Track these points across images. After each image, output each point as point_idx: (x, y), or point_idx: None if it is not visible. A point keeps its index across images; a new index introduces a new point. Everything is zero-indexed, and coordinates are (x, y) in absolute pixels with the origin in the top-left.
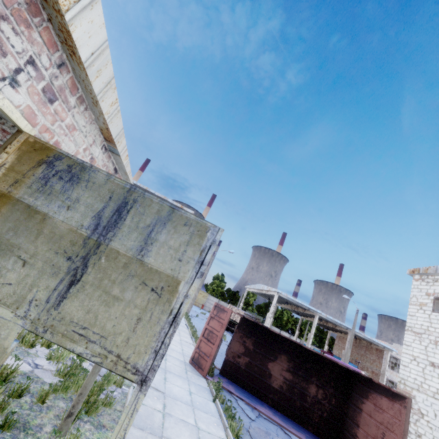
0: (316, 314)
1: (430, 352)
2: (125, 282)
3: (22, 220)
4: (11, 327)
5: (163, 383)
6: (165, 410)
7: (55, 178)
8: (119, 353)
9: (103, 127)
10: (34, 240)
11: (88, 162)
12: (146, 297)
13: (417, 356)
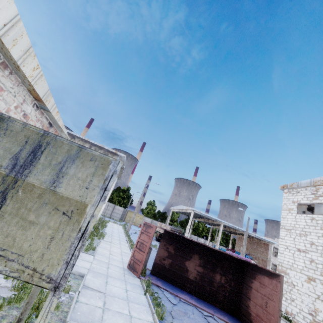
0: (221, 223)
1: (297, 242)
2: (40, 209)
3: None
4: None
5: (105, 285)
6: (105, 306)
7: None
8: (34, 267)
9: (30, 89)
10: None
11: (21, 117)
12: (58, 219)
13: (289, 245)
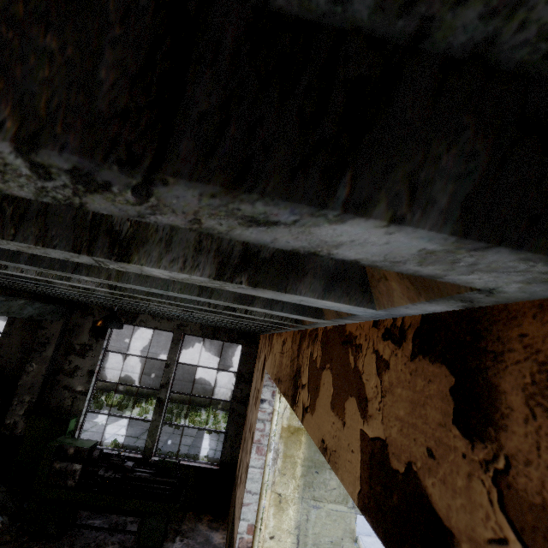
0: None
1: None
2: None
3: None
4: (349, 515)
5: None
6: None
7: None
8: None
9: None
10: None
11: None
12: None
13: None
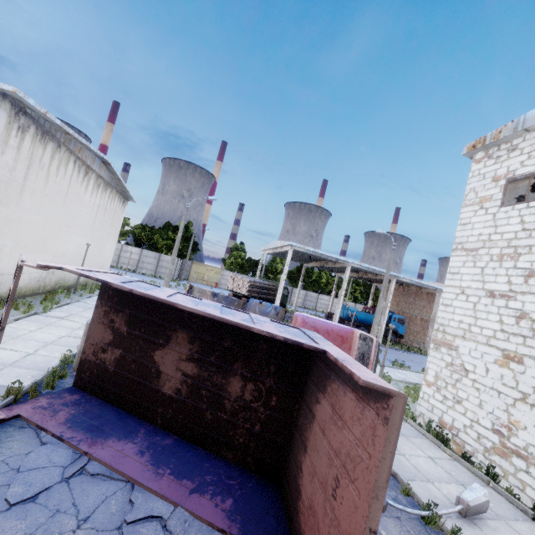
0: (348, 265)
1: (489, 276)
2: None
3: None
4: None
5: None
6: None
7: None
8: None
9: None
10: None
11: None
12: None
13: (467, 286)
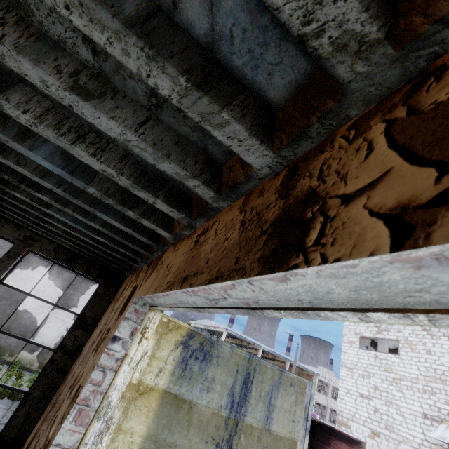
0: (260, 348)
1: (359, 385)
2: None
3: (173, 413)
4: None
5: None
6: None
7: (192, 359)
8: None
9: None
10: (187, 433)
11: None
12: None
13: (350, 389)
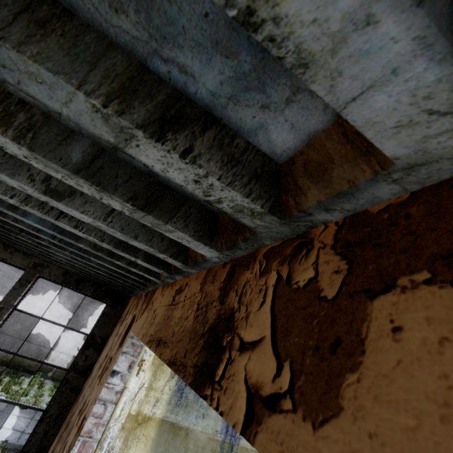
0: None
1: None
2: None
3: (170, 441)
4: None
5: None
6: None
7: (187, 388)
8: None
9: None
10: None
11: None
12: None
13: None
